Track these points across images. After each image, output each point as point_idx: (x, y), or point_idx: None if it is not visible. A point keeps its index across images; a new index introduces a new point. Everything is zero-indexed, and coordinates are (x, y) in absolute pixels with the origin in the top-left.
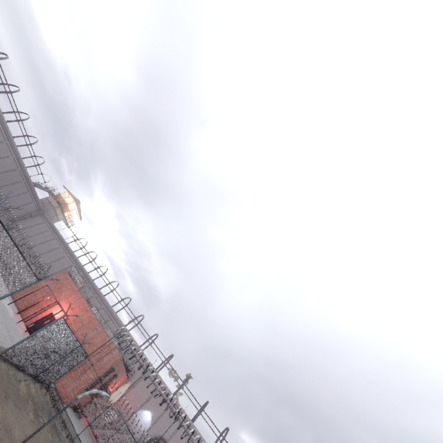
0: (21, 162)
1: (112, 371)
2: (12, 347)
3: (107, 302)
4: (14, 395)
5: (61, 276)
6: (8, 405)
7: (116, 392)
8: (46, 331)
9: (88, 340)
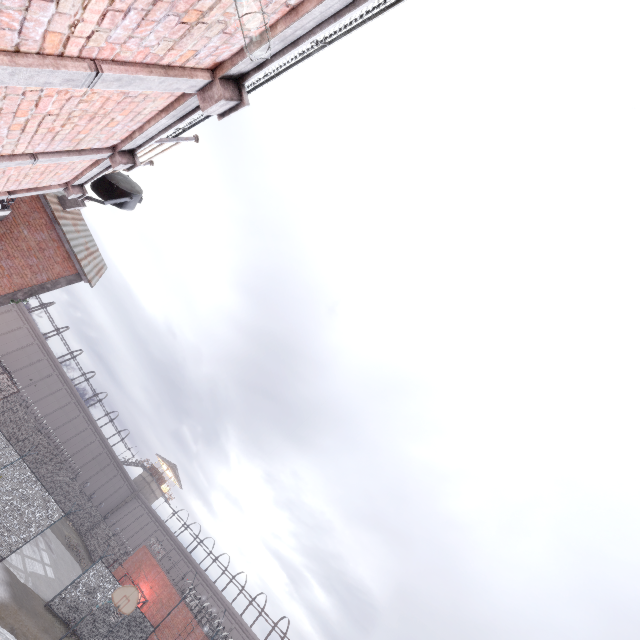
0: (106, 442)
1: None
2: (58, 595)
3: (215, 586)
4: (55, 637)
5: (140, 553)
6: (46, 636)
7: (118, 591)
8: (88, 577)
9: (168, 623)
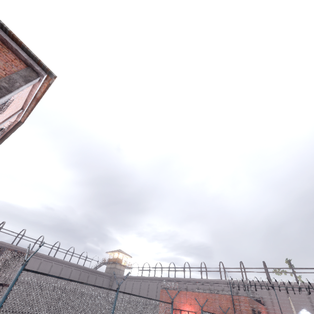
0: (79, 266)
1: (254, 311)
2: None
3: (196, 279)
4: None
5: (163, 295)
6: None
7: (293, 312)
8: None
9: (220, 311)
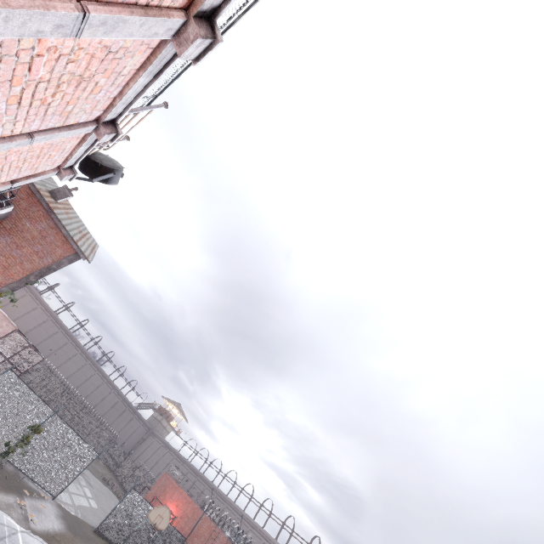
0: (120, 392)
1: None
2: (103, 521)
3: (228, 498)
4: None
5: (163, 478)
6: None
7: (153, 512)
8: (125, 503)
9: (195, 533)
